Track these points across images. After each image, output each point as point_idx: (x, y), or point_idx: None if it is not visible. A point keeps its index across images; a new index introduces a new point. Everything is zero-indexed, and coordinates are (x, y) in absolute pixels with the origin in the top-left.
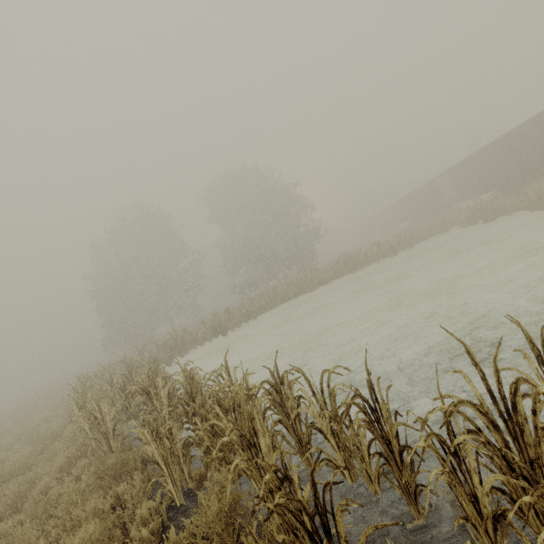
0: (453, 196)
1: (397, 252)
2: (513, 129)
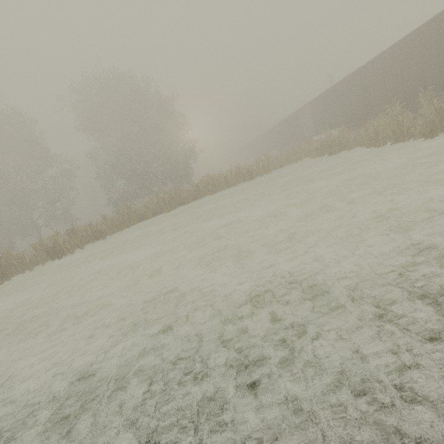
0: (312, 130)
1: (255, 176)
2: (366, 63)
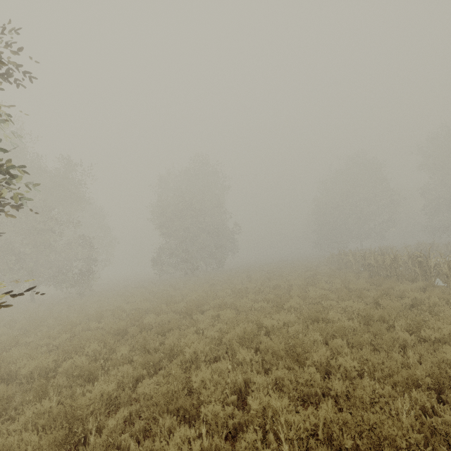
0: None
1: None
2: None
